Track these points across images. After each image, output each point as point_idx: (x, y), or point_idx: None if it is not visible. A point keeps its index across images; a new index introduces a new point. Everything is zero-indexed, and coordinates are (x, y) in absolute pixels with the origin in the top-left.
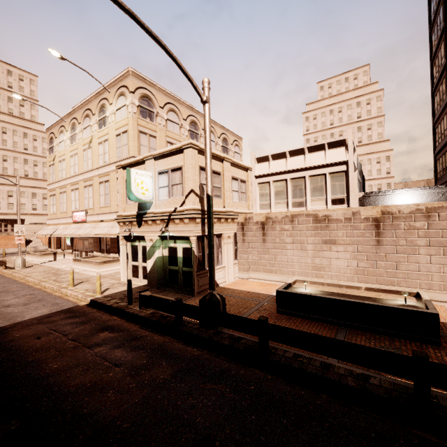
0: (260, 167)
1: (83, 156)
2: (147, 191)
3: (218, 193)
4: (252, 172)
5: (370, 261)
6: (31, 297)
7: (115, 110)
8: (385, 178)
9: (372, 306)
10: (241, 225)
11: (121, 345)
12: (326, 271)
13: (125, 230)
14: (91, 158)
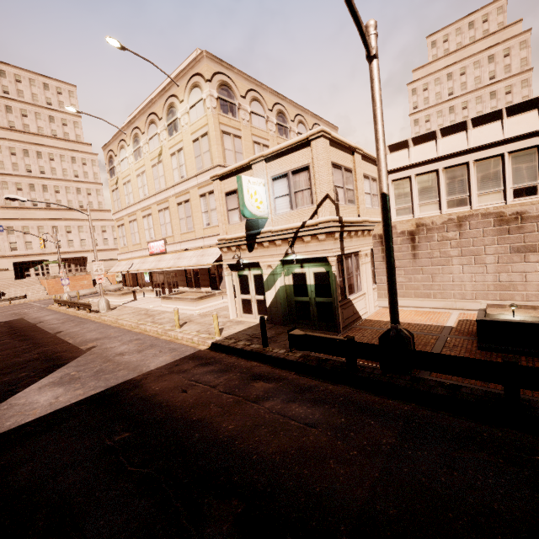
0: (394, 157)
1: (152, 173)
2: (262, 203)
3: (351, 197)
4: None
5: None
6: (139, 342)
7: (188, 108)
8: None
9: None
10: (379, 238)
11: (294, 398)
12: (518, 290)
13: (233, 256)
14: (163, 174)
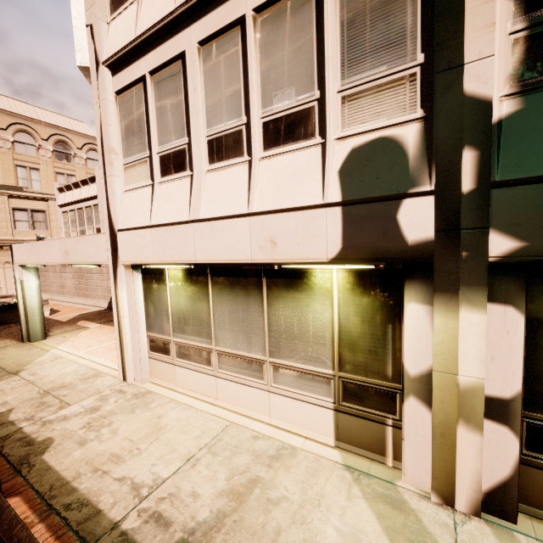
0: (61, 197)
1: None
2: None
3: None
4: (56, 202)
5: (79, 280)
6: None
7: None
8: None
9: None
10: None
11: None
12: (65, 289)
13: None
14: None
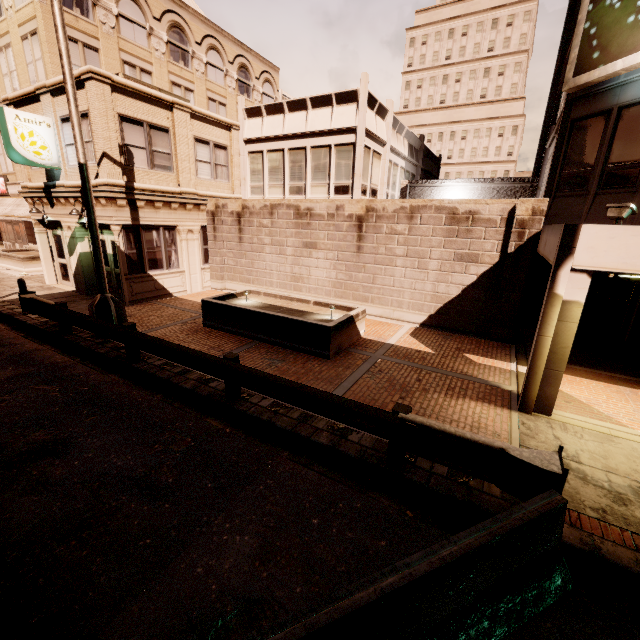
0: (250, 125)
1: None
2: (45, 149)
3: (165, 162)
4: (240, 133)
5: (349, 272)
6: None
7: None
8: (504, 162)
9: (281, 319)
10: (211, 215)
11: None
12: (305, 283)
13: (30, 210)
14: None
